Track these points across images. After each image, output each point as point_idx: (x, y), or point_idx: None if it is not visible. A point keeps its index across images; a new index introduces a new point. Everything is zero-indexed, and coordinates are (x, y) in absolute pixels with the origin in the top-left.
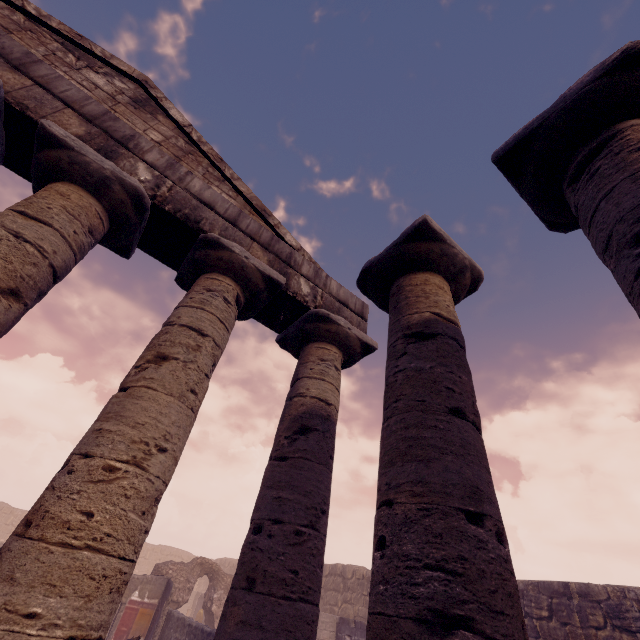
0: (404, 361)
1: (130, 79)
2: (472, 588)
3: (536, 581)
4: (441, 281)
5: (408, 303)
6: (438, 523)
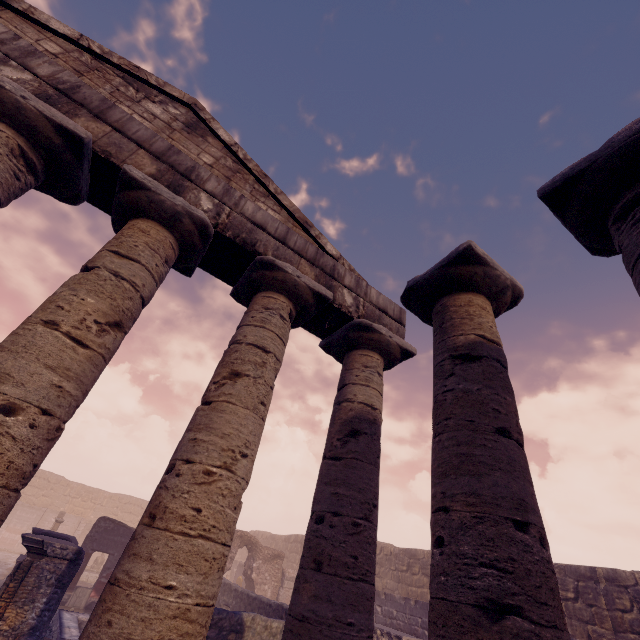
0: (452, 382)
1: (181, 104)
2: (521, 583)
3: (562, 565)
4: (483, 301)
5: (453, 324)
6: (490, 529)
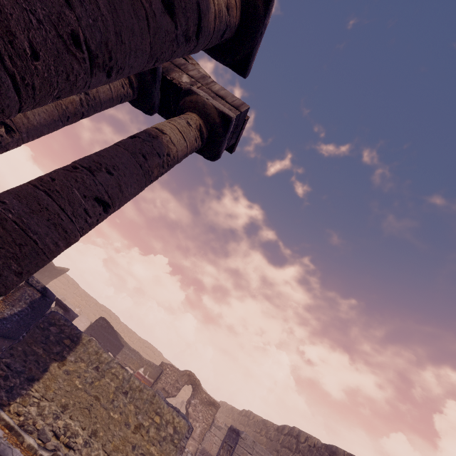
0: None
1: None
2: None
3: None
4: None
5: None
6: None
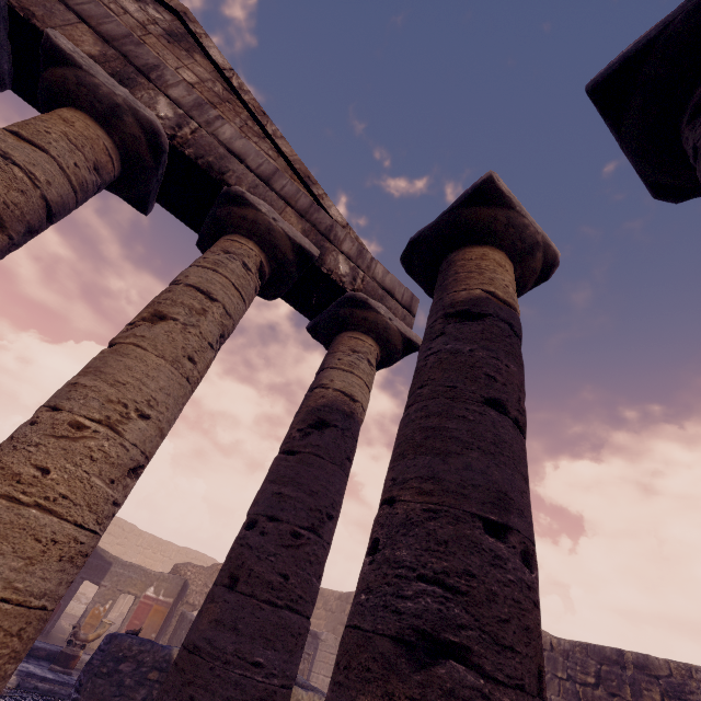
0: (439, 342)
1: (167, 9)
2: (475, 612)
3: (585, 643)
4: (503, 258)
5: (457, 279)
6: (445, 528)
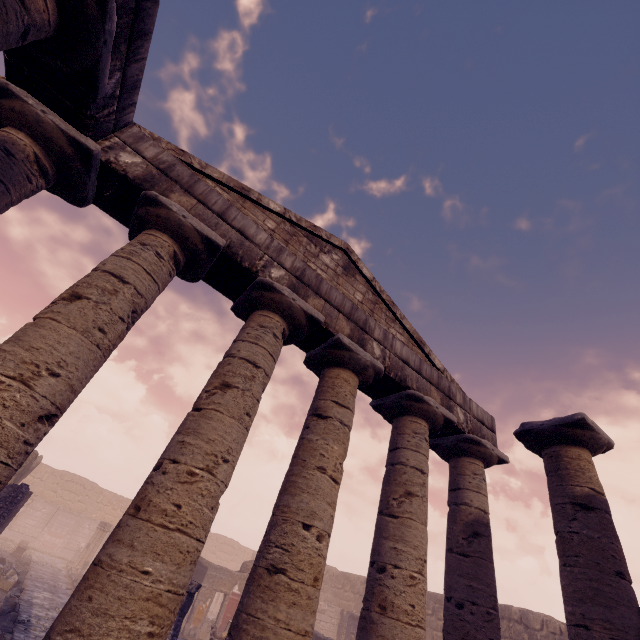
0: (576, 526)
1: (339, 249)
2: None
3: None
4: (588, 455)
5: (569, 474)
6: None
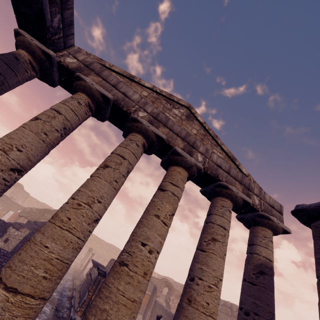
0: None
1: (184, 106)
2: None
3: None
4: None
5: None
6: None
